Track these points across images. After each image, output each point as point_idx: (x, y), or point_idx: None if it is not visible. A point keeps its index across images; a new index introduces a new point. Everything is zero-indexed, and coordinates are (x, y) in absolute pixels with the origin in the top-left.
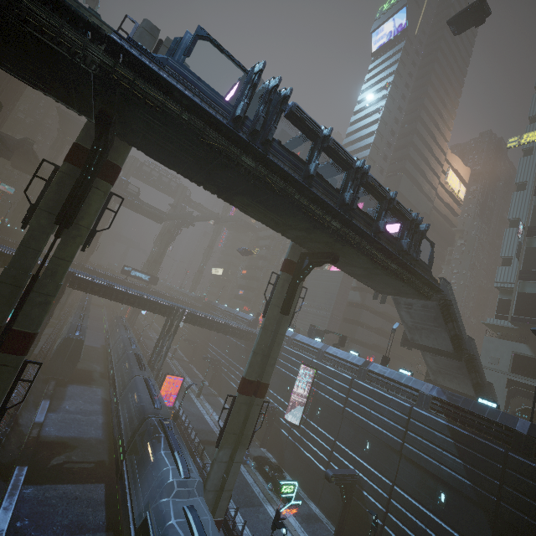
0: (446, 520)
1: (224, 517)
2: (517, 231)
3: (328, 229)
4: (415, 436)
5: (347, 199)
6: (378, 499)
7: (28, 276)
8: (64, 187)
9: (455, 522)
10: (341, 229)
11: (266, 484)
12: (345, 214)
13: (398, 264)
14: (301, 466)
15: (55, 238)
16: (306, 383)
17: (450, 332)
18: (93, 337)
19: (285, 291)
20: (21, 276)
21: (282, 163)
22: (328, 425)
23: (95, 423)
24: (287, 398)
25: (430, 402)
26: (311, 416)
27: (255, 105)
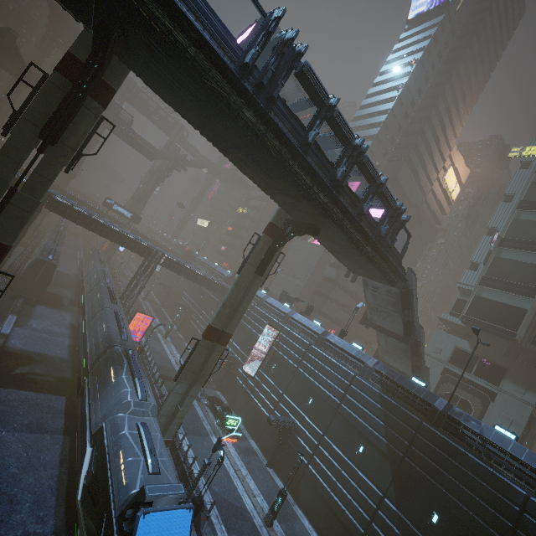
0: (359, 466)
1: (173, 439)
2: (492, 240)
3: (315, 201)
4: (352, 399)
5: (338, 175)
6: (309, 444)
7: (5, 187)
8: (52, 99)
9: (366, 468)
10: (327, 204)
11: (215, 420)
12: (333, 190)
13: (373, 247)
14: (249, 410)
15: (38, 153)
16: (268, 341)
17: (405, 318)
18: (66, 264)
19: (263, 253)
20: None
21: (283, 124)
22: (280, 380)
23: (61, 344)
24: (248, 352)
25: (372, 374)
26: (266, 370)
27: (268, 54)
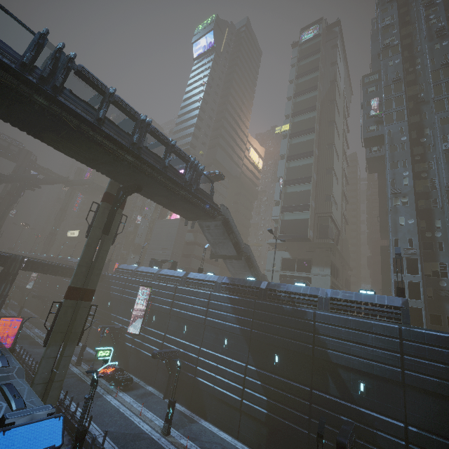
0: (228, 354)
1: (58, 407)
2: (279, 183)
3: (124, 161)
4: (212, 310)
5: (134, 140)
6: (192, 361)
7: None
8: None
9: (232, 353)
10: (135, 162)
11: (109, 384)
12: (134, 150)
13: (185, 191)
14: (141, 364)
15: None
16: (145, 300)
17: (233, 240)
18: None
19: (105, 217)
20: None
21: (75, 107)
22: (161, 325)
23: None
24: (131, 317)
25: (221, 286)
26: (149, 324)
27: None
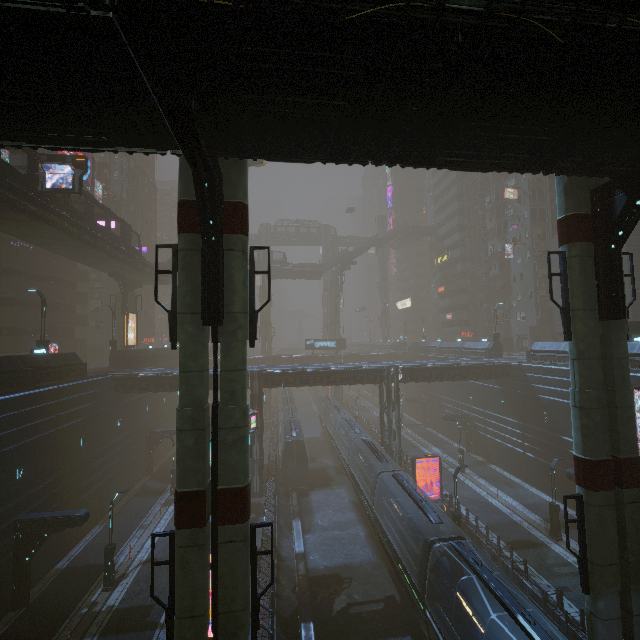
0: None
1: None
2: None
3: None
4: None
5: None
6: None
7: (205, 411)
8: (193, 269)
9: None
10: None
11: None
12: None
13: None
14: None
15: (214, 344)
16: None
17: None
18: (309, 426)
19: (591, 277)
20: (198, 414)
21: None
22: None
23: (358, 538)
24: None
25: None
26: None
27: None
